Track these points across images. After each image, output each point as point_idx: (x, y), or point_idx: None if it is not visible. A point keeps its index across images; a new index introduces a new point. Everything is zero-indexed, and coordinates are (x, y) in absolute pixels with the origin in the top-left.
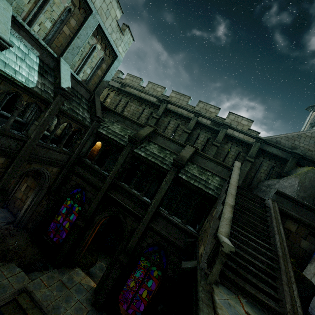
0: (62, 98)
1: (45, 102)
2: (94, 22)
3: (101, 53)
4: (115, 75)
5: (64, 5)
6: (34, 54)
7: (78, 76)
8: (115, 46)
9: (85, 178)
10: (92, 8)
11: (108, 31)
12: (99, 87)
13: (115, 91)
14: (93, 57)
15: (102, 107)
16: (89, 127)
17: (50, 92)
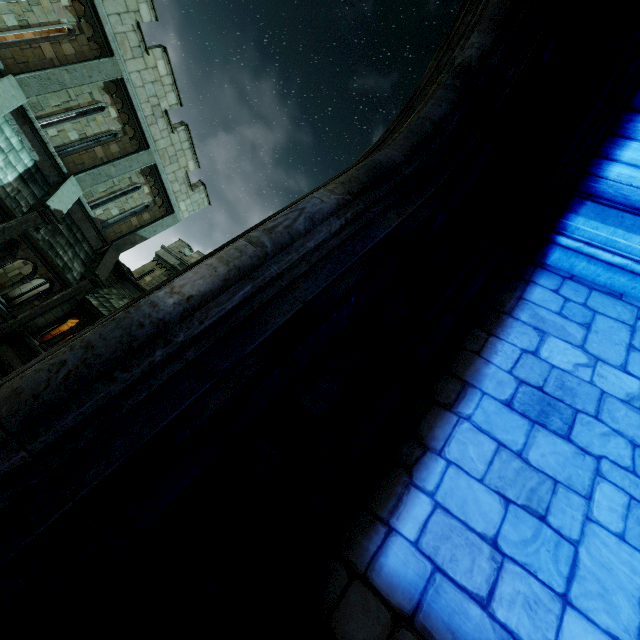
0: (39, 219)
1: (5, 212)
2: (149, 159)
3: (148, 199)
4: (177, 248)
5: (110, 128)
6: (30, 156)
7: (92, 210)
8: (175, 199)
9: (8, 366)
10: (151, 145)
11: (169, 177)
12: (125, 240)
13: (166, 269)
14: (131, 198)
15: (121, 272)
16: (71, 286)
17: (24, 205)
